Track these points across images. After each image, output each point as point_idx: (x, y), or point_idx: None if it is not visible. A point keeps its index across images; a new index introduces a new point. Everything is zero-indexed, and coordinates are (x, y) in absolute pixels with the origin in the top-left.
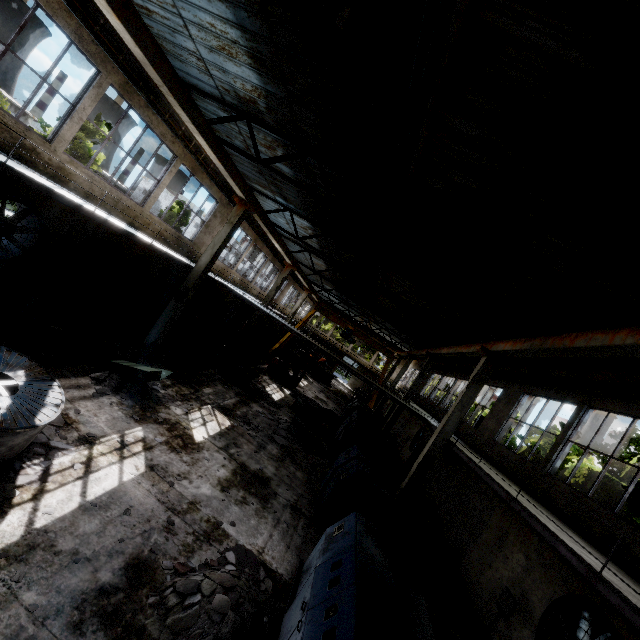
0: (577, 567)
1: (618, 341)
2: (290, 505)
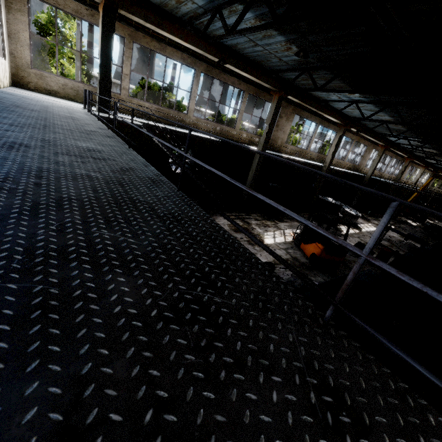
0: None
1: None
2: None
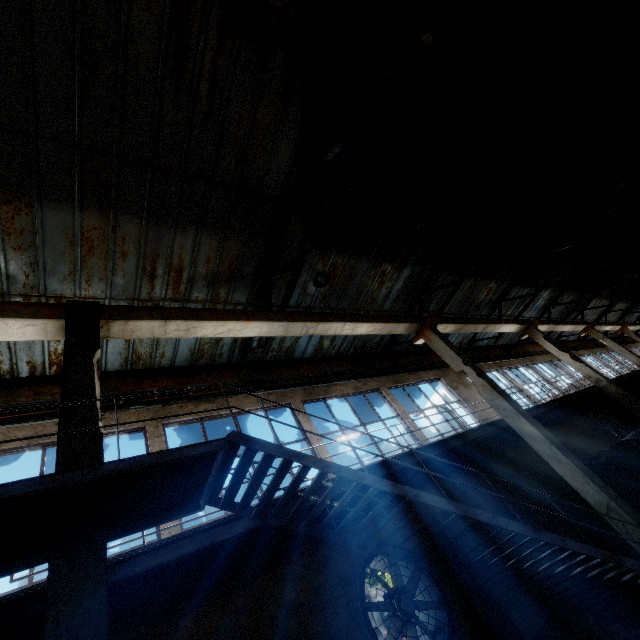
0: None
1: None
2: None
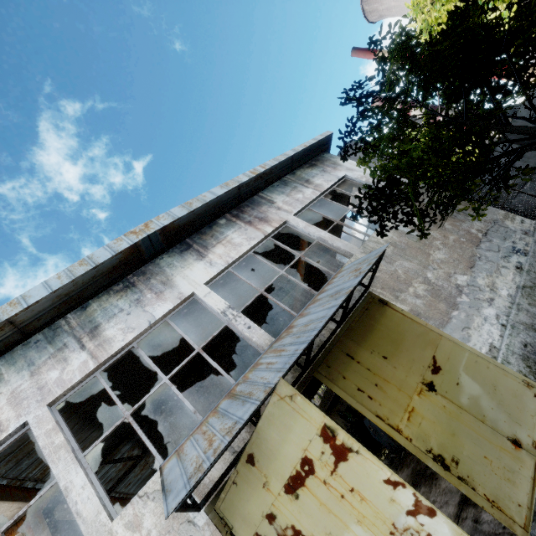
0: None
1: None
2: None
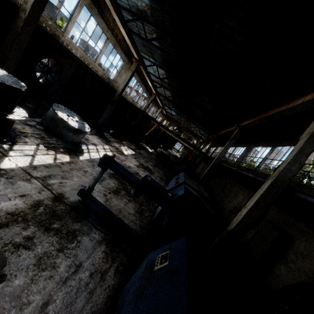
0: (253, 177)
1: (281, 109)
2: (159, 177)
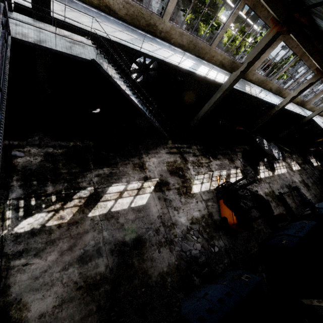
0: None
1: None
2: (314, 194)
